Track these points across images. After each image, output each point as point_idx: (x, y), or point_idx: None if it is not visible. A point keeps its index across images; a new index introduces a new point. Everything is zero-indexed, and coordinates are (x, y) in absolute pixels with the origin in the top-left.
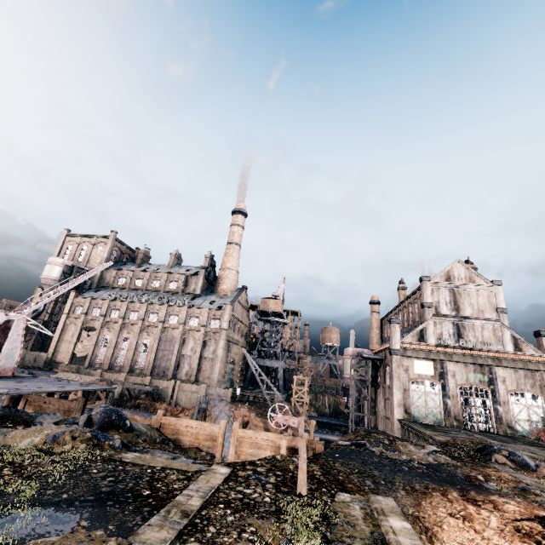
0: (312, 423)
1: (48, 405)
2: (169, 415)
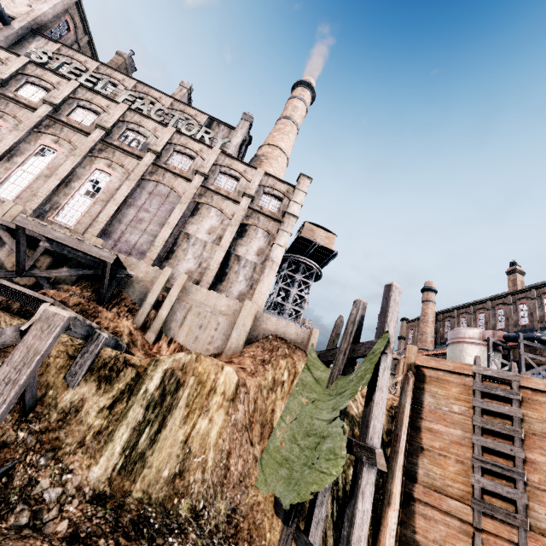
0: None
1: None
2: (144, 354)
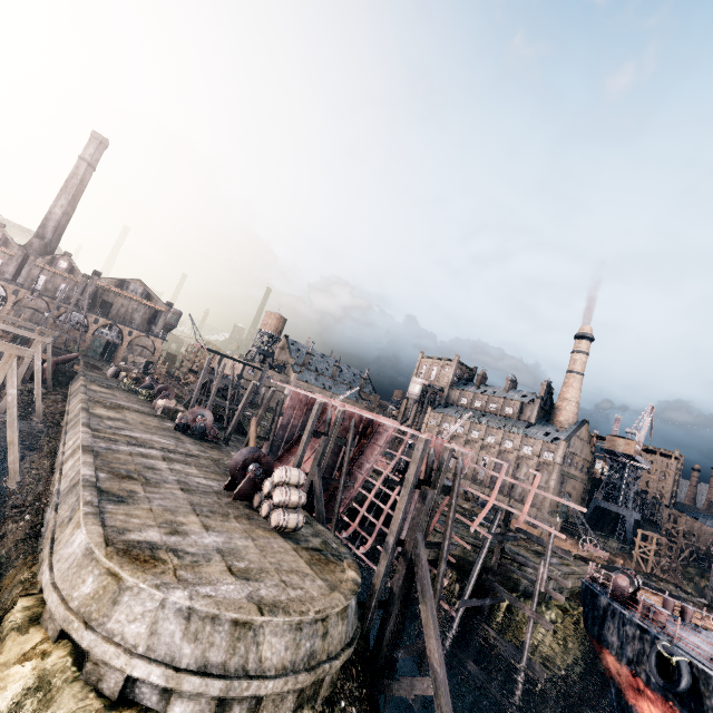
0: (618, 561)
1: None
2: None
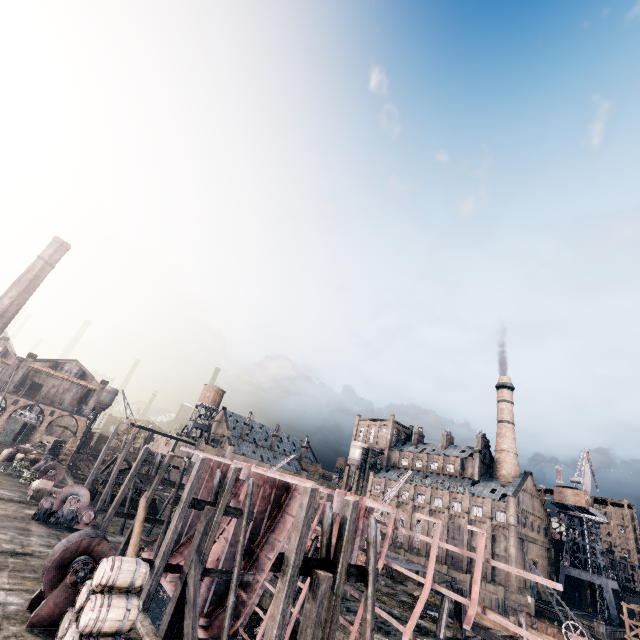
0: None
1: (398, 576)
2: None
